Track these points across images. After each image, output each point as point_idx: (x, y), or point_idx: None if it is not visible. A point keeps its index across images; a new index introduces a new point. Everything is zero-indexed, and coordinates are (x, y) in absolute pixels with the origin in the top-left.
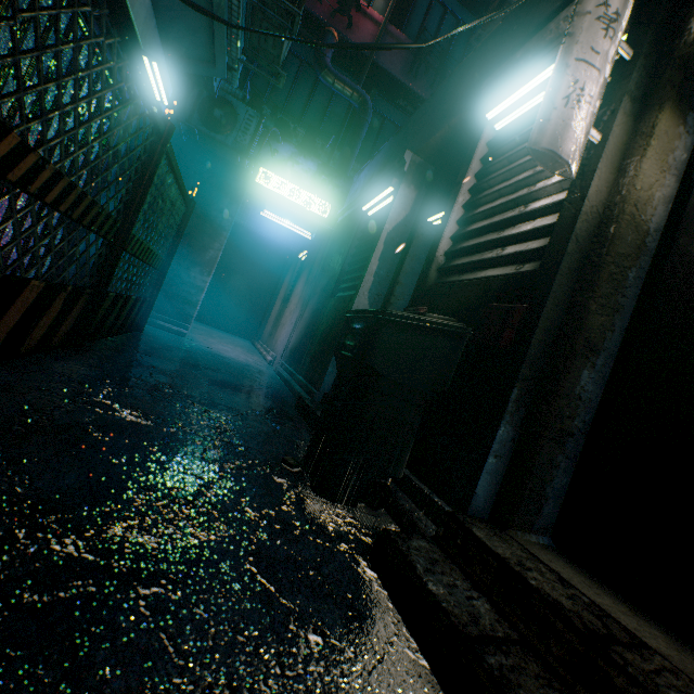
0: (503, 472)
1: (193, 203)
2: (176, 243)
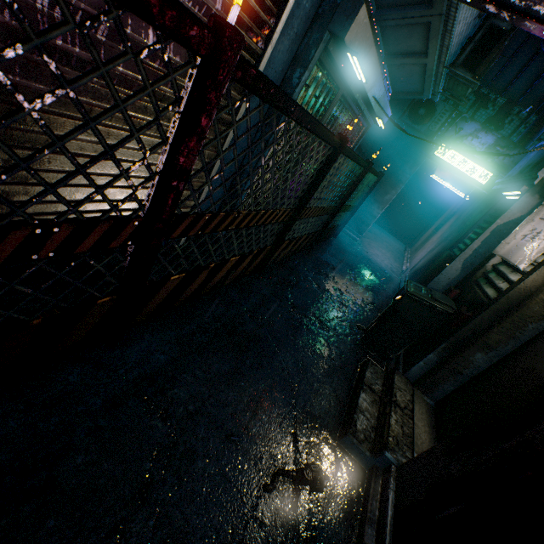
0: (426, 370)
1: (382, 175)
2: (366, 196)
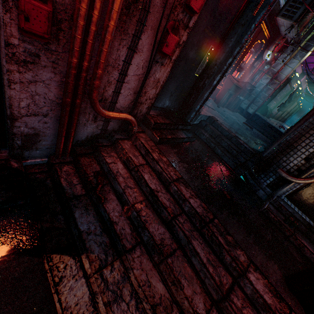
0: None
1: (300, 108)
2: (295, 113)
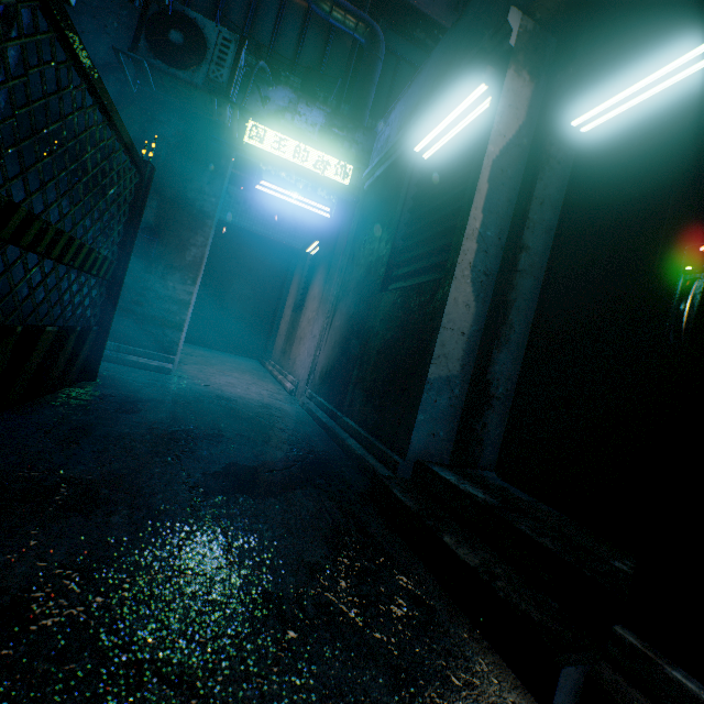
0: None
1: (150, 167)
2: (130, 233)
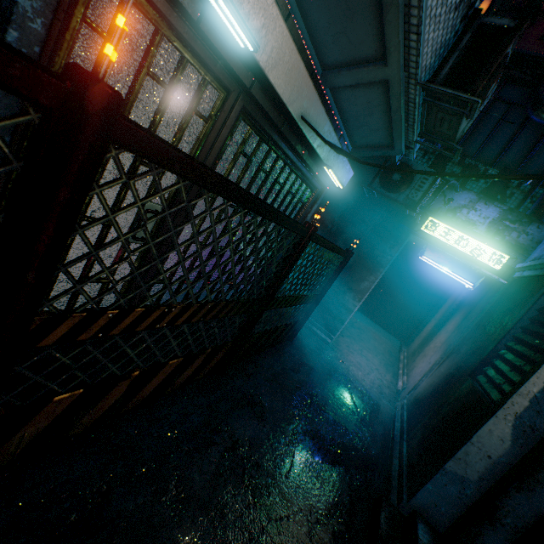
0: None
1: (351, 253)
2: (330, 282)
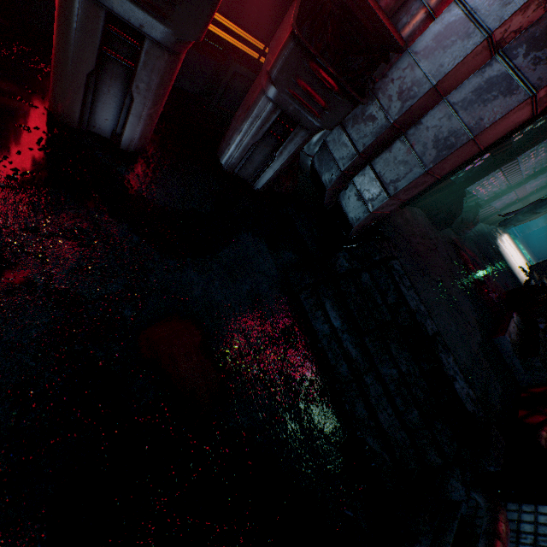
0: None
1: None
2: None
